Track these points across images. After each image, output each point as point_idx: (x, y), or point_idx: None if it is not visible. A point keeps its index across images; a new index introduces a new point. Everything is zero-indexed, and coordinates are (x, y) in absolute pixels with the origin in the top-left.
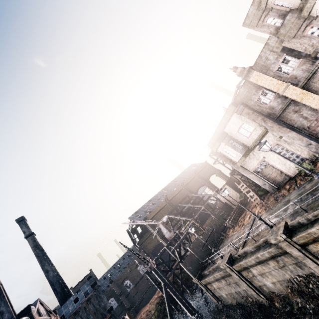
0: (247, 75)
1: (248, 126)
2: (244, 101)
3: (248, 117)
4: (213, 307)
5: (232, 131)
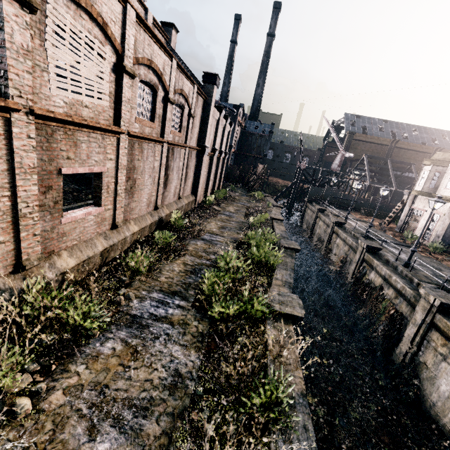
0: None
1: None
2: None
3: None
4: (299, 217)
5: None
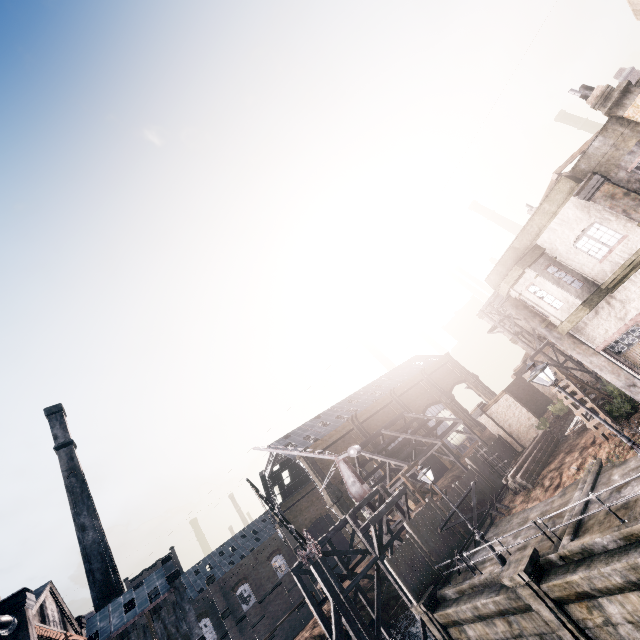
0: (619, 102)
1: (605, 231)
2: (599, 172)
3: (610, 205)
4: None
5: (556, 245)
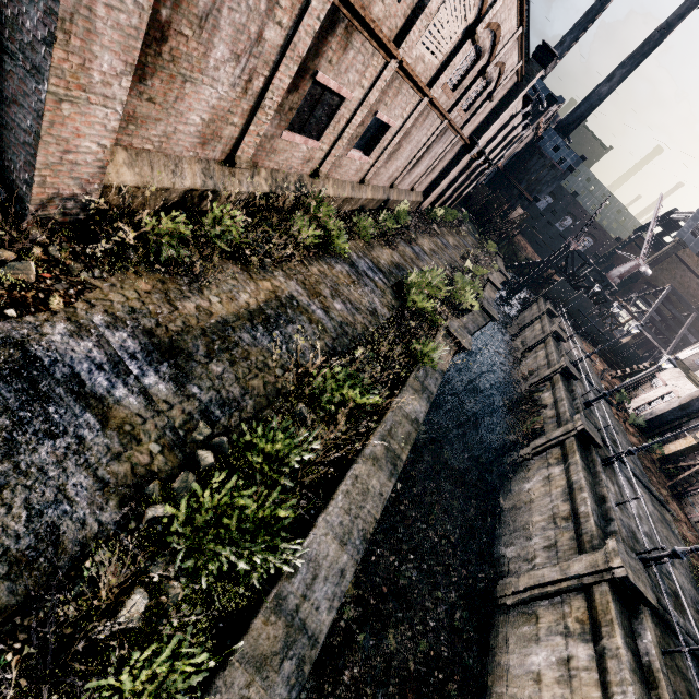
0: None
1: None
2: None
3: None
4: (517, 308)
5: None
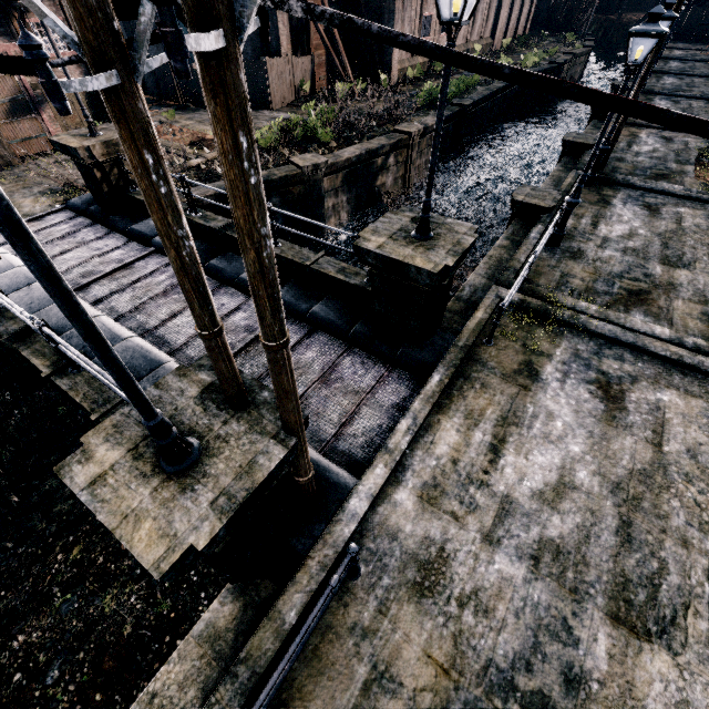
0: None
1: None
2: None
3: None
4: None
5: None
